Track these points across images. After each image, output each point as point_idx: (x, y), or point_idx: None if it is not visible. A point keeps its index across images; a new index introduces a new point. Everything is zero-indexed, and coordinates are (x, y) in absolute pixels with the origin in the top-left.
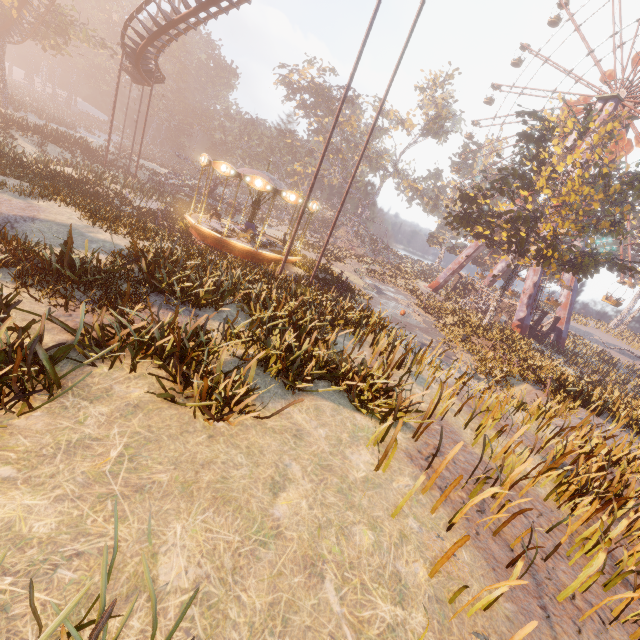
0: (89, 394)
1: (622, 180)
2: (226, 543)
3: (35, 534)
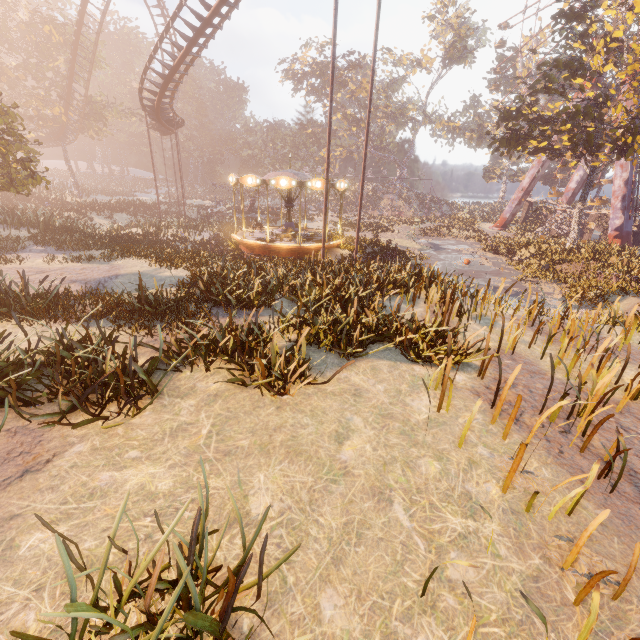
0: (179, 393)
1: None
2: (301, 484)
3: (160, 491)
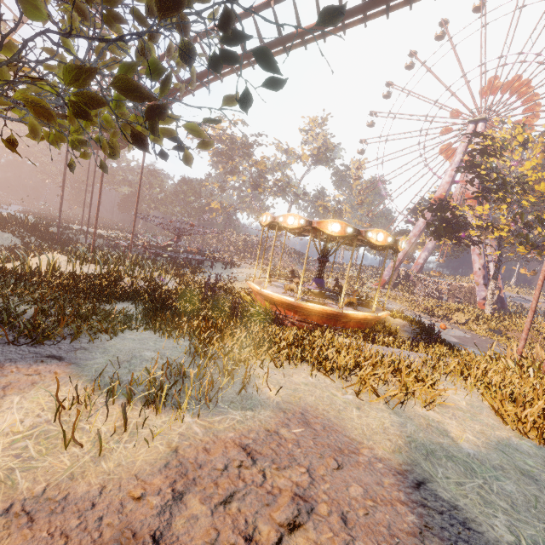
0: None
1: None
2: None
3: None
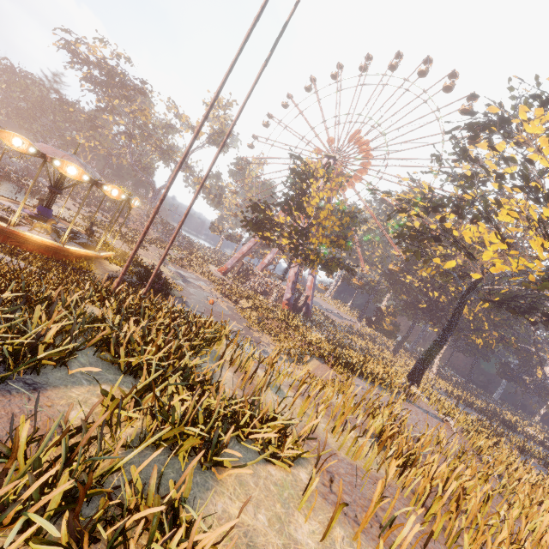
0: None
1: (348, 215)
2: None
3: None
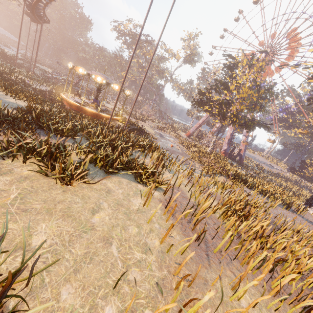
0: (0, 171)
1: (265, 88)
2: (67, 231)
3: None
